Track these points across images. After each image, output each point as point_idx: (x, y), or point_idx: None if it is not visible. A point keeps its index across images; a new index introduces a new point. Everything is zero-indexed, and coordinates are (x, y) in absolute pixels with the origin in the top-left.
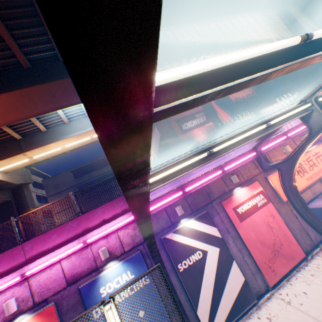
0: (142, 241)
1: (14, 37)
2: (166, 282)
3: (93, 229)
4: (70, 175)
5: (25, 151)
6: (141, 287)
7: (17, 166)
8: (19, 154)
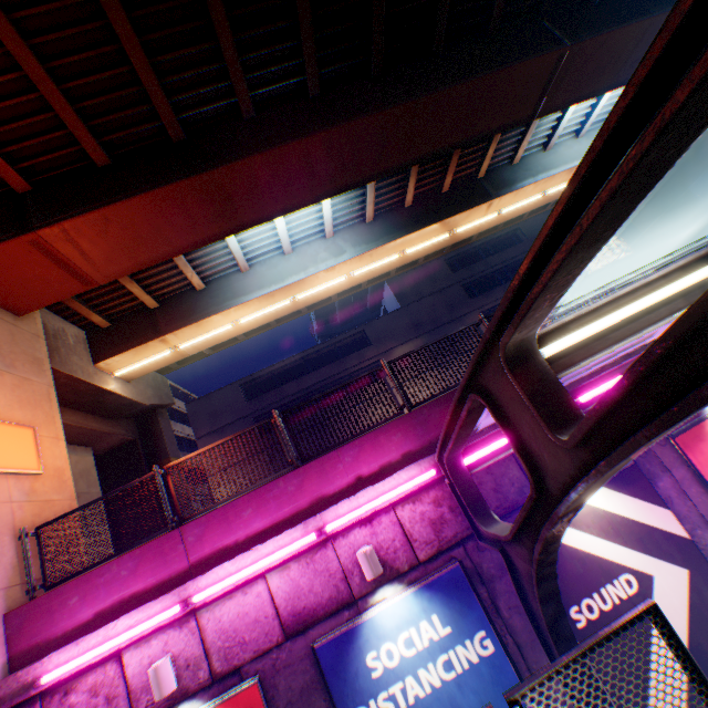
0: (461, 536)
1: (156, 73)
2: (687, 667)
3: (335, 500)
4: (239, 393)
5: (164, 332)
6: (472, 663)
7: (148, 366)
8: (154, 340)
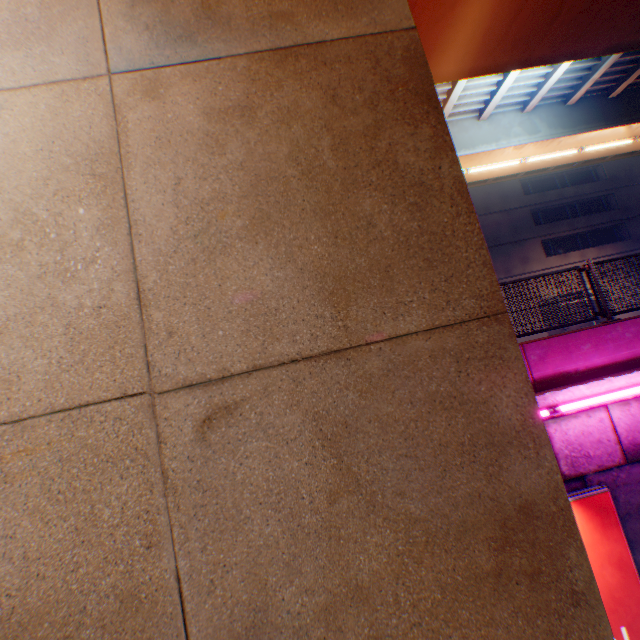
0: None
1: None
2: None
3: None
4: None
5: None
6: None
7: None
8: None
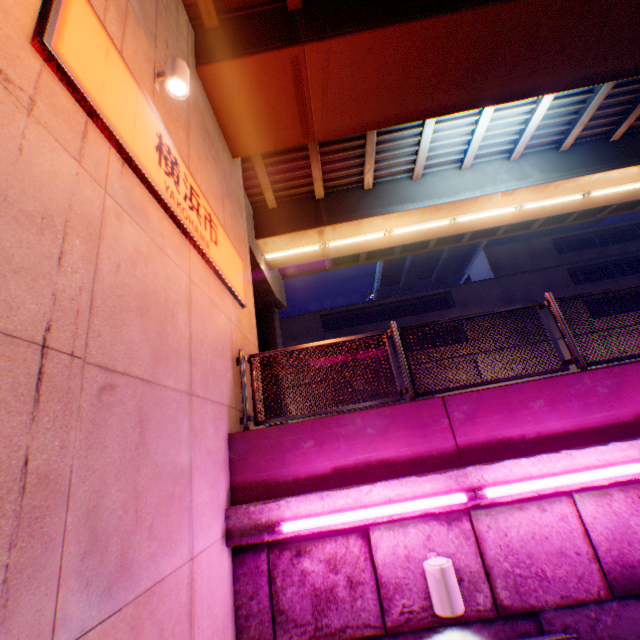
0: None
1: None
2: None
3: None
4: (318, 322)
5: (325, 223)
6: None
7: (291, 258)
8: (314, 229)
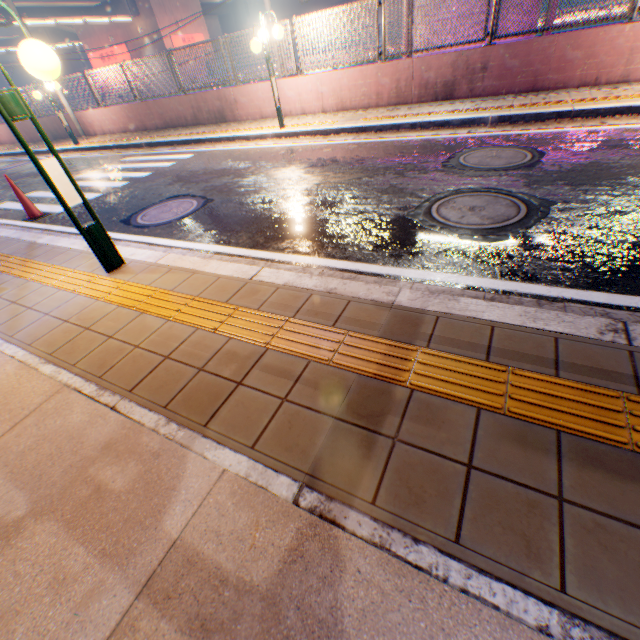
0: None
1: None
2: None
3: None
4: None
5: None
6: None
7: None
8: None
